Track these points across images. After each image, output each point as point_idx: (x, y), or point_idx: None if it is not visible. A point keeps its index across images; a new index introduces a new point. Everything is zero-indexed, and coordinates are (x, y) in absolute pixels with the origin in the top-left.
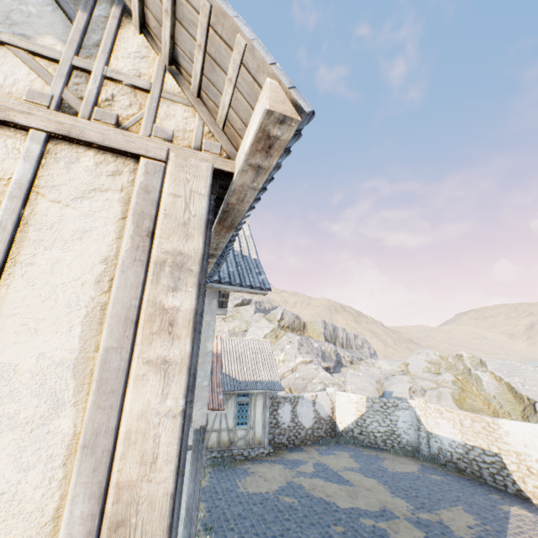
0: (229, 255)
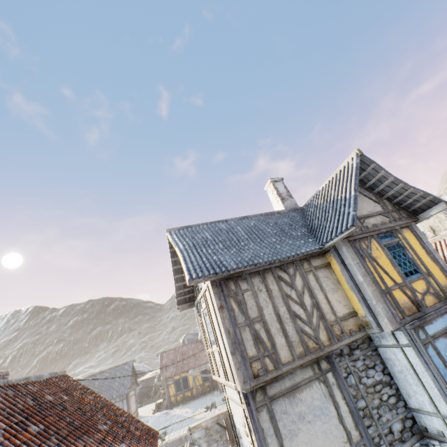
0: (337, 209)
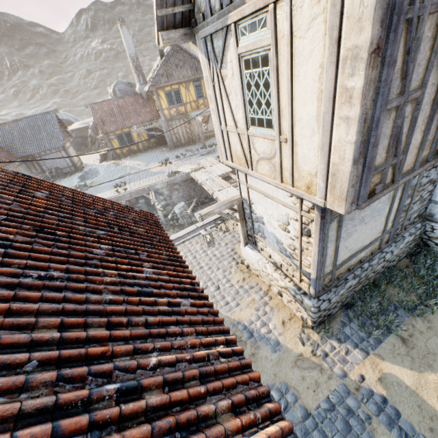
0: None
